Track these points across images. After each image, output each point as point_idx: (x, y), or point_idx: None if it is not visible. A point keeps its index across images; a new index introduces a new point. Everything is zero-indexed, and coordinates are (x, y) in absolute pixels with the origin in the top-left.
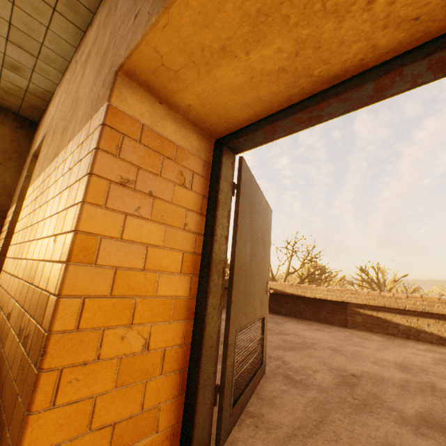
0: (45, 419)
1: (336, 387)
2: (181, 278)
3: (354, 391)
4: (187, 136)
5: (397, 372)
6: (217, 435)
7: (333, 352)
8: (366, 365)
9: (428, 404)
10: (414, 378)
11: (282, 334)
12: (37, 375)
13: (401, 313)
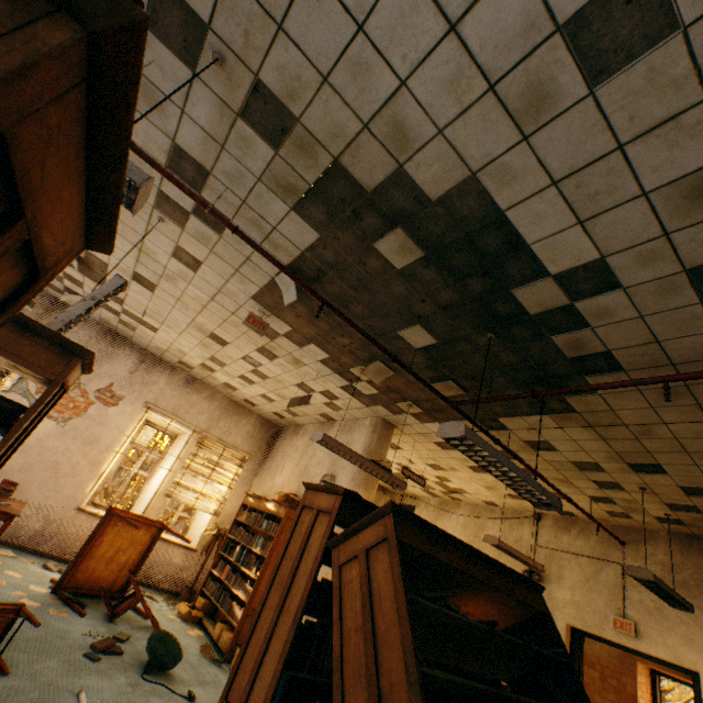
0: None
1: None
2: None
3: None
4: (645, 670)
5: None
6: None
7: None
8: None
9: None
10: None
11: None
12: None
13: None
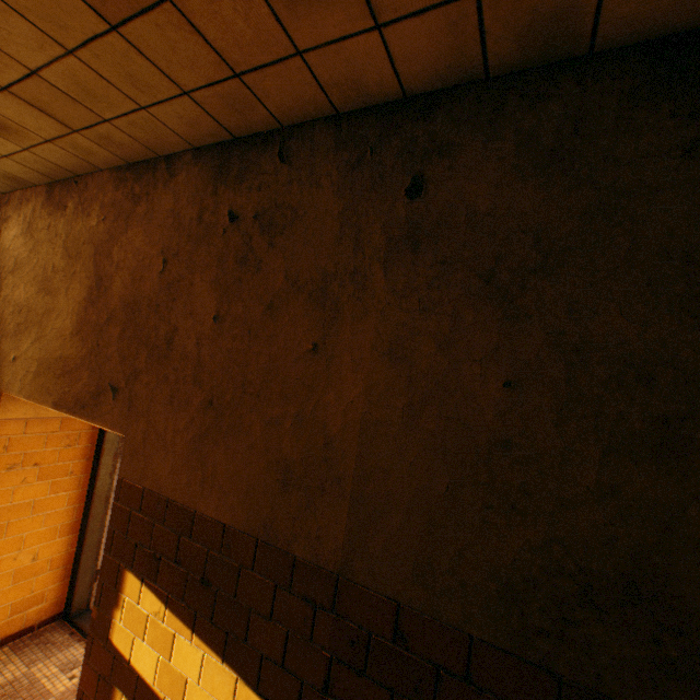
0: None
1: None
2: (67, 510)
3: None
4: None
5: None
6: None
7: None
8: None
9: None
10: None
11: None
12: None
13: None
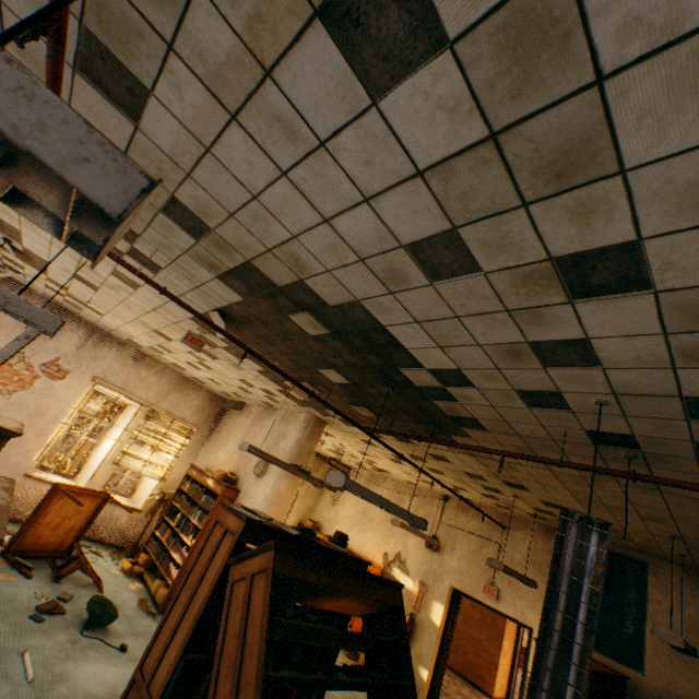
0: (497, 677)
1: None
2: (510, 653)
3: None
4: None
5: None
6: (512, 697)
7: None
8: None
9: None
10: None
11: None
12: (497, 670)
13: None
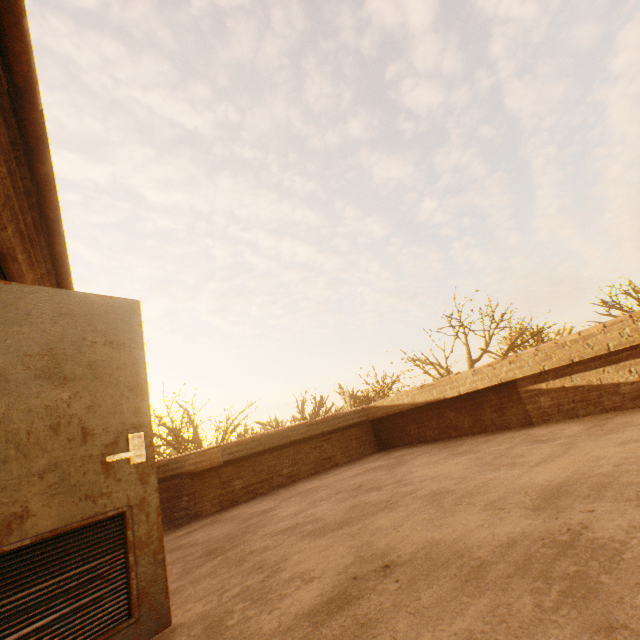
0: None
1: (291, 625)
2: None
3: (316, 632)
4: None
5: (517, 518)
6: None
7: (423, 504)
8: (459, 520)
9: (483, 625)
10: (546, 524)
11: (371, 490)
12: None
13: (611, 361)
